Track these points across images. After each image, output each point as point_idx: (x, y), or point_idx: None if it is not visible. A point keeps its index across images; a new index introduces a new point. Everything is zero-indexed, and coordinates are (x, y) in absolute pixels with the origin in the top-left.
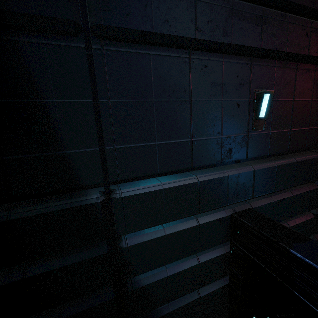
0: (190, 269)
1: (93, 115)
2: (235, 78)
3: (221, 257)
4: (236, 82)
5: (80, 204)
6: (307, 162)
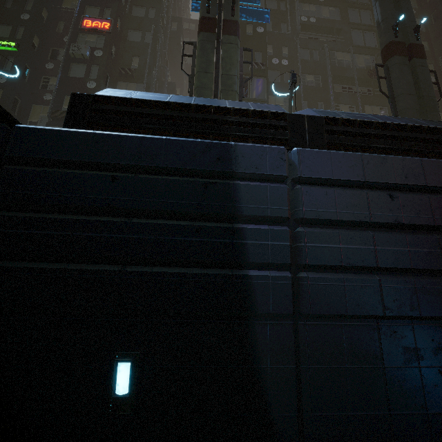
0: None
1: (295, 379)
2: (430, 342)
3: None
4: (432, 346)
5: None
6: None
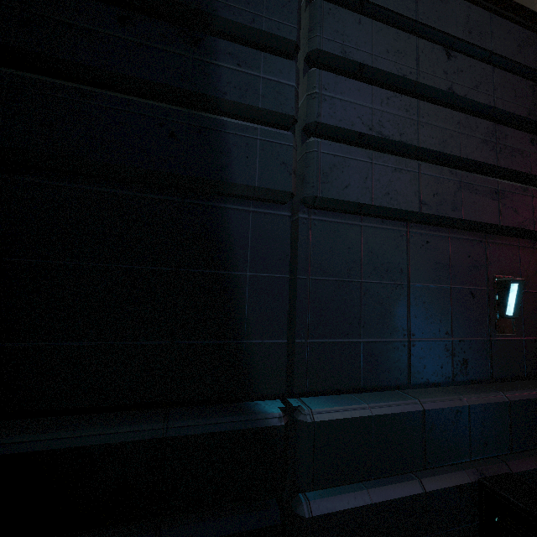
0: None
1: (287, 294)
2: (466, 259)
3: None
4: (468, 263)
5: (257, 425)
6: None
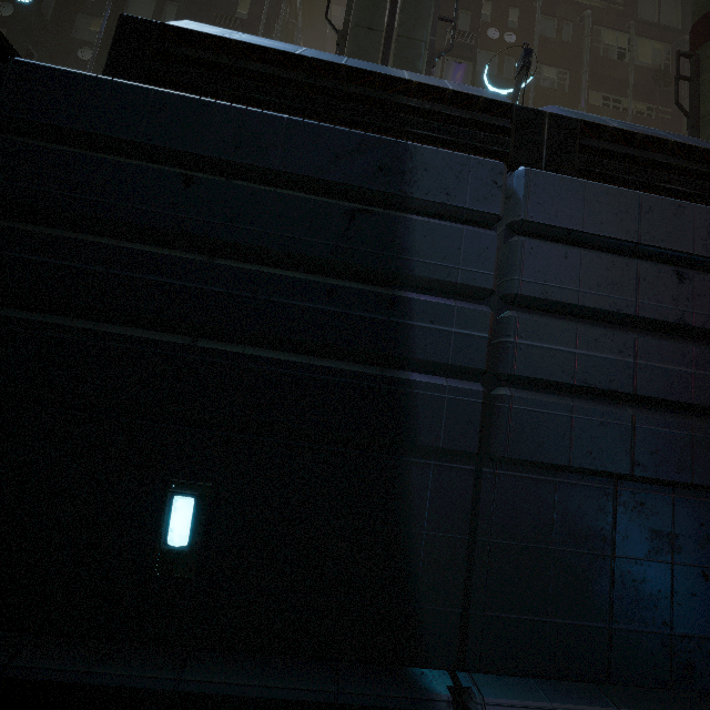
0: None
1: (465, 557)
2: (698, 527)
3: None
4: (700, 533)
5: (424, 706)
6: None
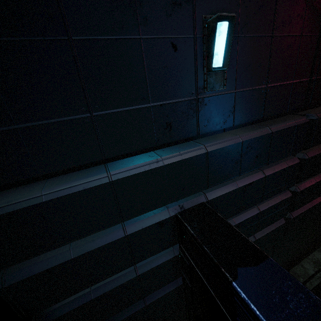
0: (125, 284)
1: None
2: None
3: (169, 262)
4: None
5: None
6: (287, 131)
